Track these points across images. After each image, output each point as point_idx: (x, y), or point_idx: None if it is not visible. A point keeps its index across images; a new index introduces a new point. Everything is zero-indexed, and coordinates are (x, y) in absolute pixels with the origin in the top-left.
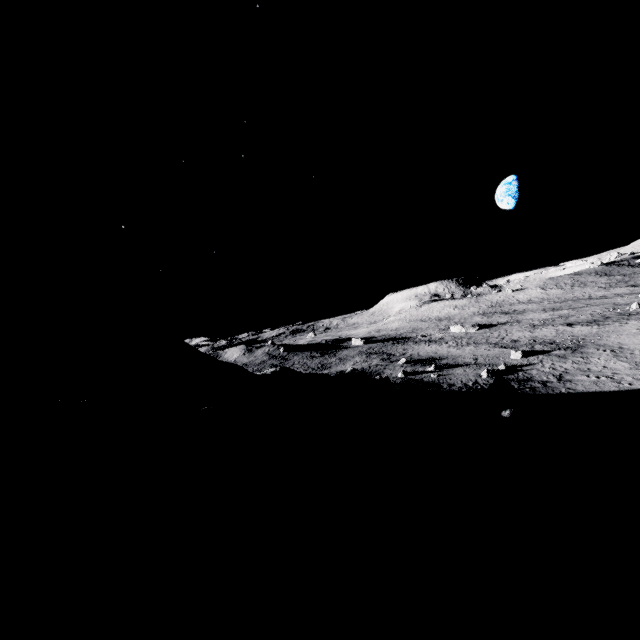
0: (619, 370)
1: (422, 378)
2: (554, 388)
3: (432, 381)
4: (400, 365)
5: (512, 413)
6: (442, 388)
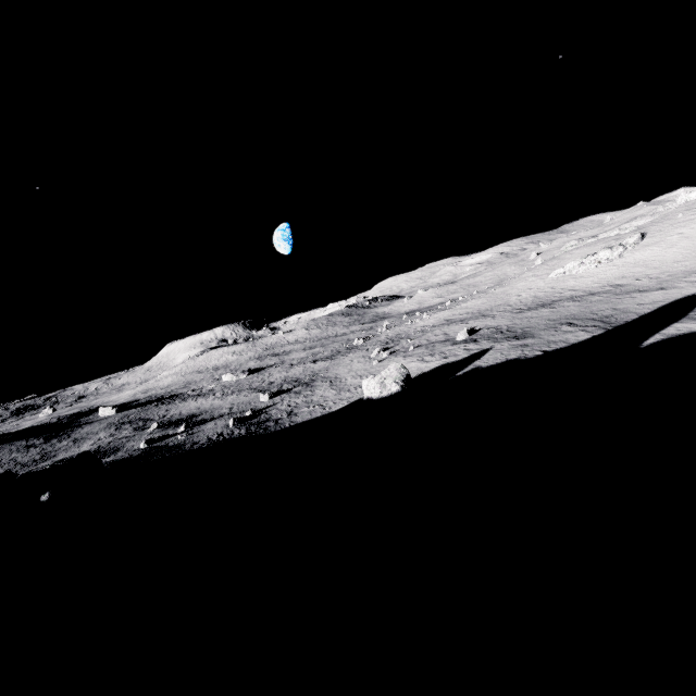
0: (329, 397)
1: (168, 443)
2: (282, 424)
3: (178, 444)
4: (150, 432)
5: (52, 495)
6: (183, 450)
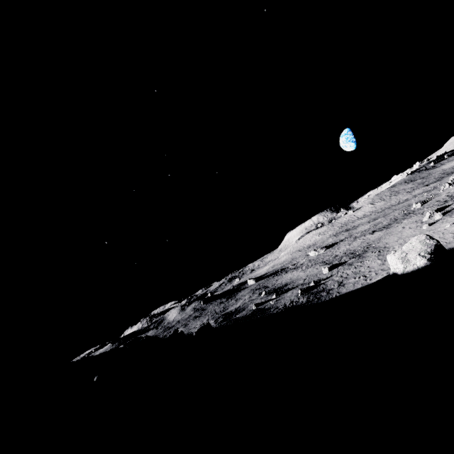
0: (373, 268)
1: (265, 306)
2: (331, 294)
3: (269, 307)
4: (261, 297)
5: (97, 378)
6: (267, 313)
